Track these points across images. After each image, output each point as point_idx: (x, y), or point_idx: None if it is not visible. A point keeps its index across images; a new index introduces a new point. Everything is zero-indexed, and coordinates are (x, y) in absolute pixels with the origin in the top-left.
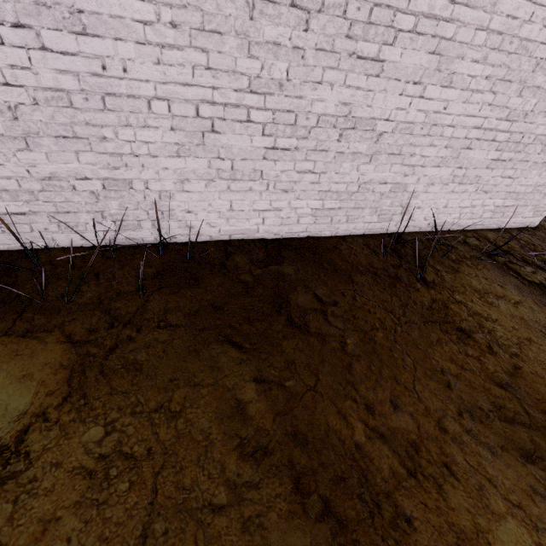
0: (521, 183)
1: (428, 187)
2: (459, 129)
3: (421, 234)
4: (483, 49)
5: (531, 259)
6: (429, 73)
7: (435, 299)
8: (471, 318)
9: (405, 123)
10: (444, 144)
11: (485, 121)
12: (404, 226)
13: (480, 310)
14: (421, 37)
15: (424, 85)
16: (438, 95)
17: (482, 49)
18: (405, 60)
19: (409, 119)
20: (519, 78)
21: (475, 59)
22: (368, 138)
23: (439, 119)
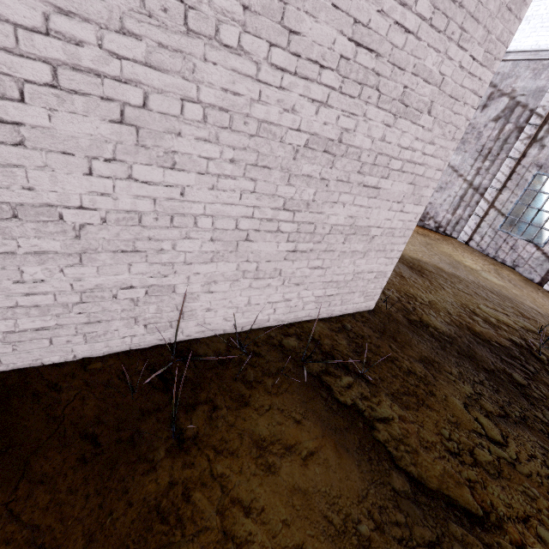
0: (337, 272)
1: (210, 285)
2: (221, 219)
3: (224, 338)
4: (206, 125)
5: (353, 362)
6: (128, 149)
7: (177, 481)
8: (218, 520)
9: (122, 211)
10: (207, 236)
11: (255, 210)
12: (198, 331)
13: (244, 492)
14: (79, 96)
15: (128, 164)
16: (161, 177)
17: (206, 126)
18: (67, 126)
19: (126, 207)
20: (280, 165)
21: (201, 137)
22: (57, 232)
23: (182, 208)
